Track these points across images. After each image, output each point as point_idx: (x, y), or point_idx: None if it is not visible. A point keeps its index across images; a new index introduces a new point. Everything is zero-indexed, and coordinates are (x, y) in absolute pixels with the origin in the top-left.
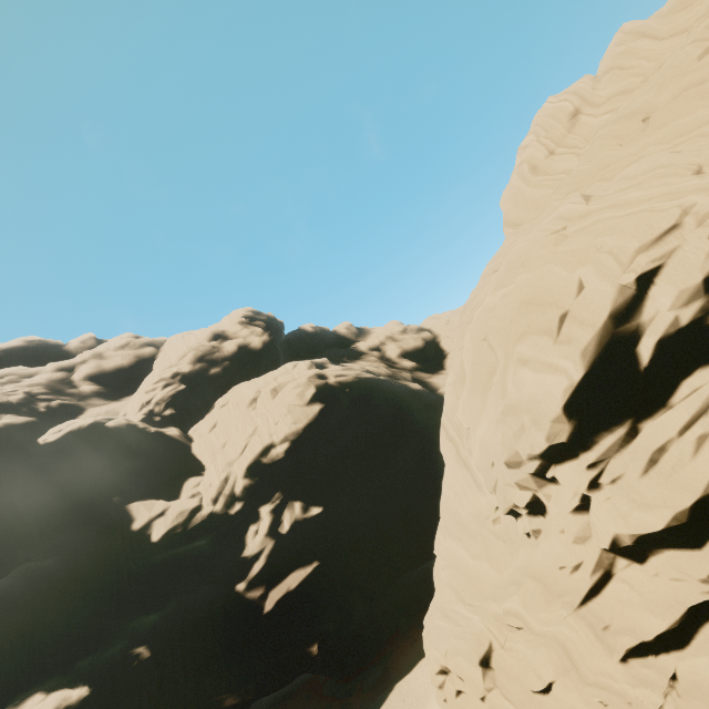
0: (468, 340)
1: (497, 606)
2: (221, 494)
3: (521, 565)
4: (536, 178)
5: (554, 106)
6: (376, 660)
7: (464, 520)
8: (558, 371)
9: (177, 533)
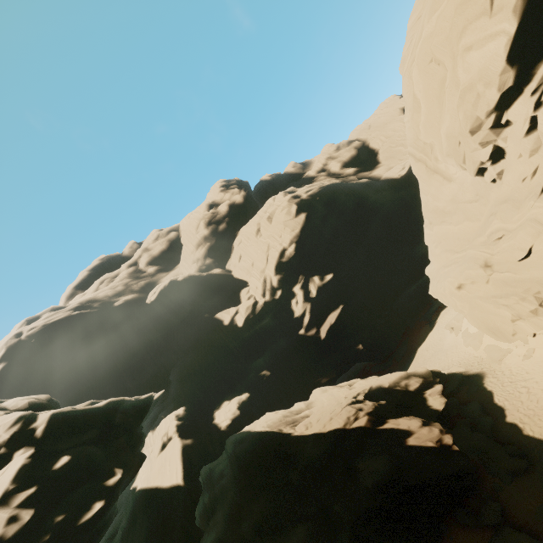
0: (416, 75)
1: (482, 237)
2: (265, 290)
3: (493, 203)
4: None
5: None
6: (399, 346)
7: (443, 208)
8: (498, 35)
9: (251, 318)
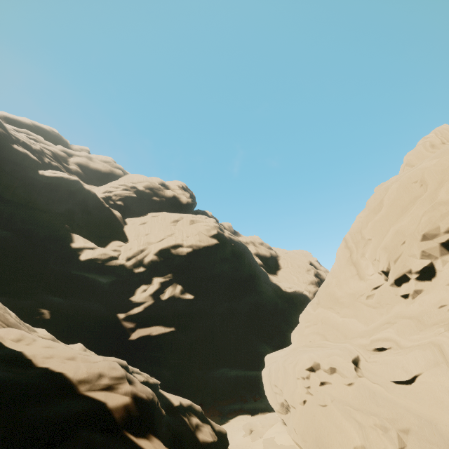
0: (394, 187)
1: (364, 339)
2: (134, 257)
3: (394, 314)
4: (433, 150)
5: (448, 127)
6: None
7: (339, 297)
8: None
9: (97, 263)
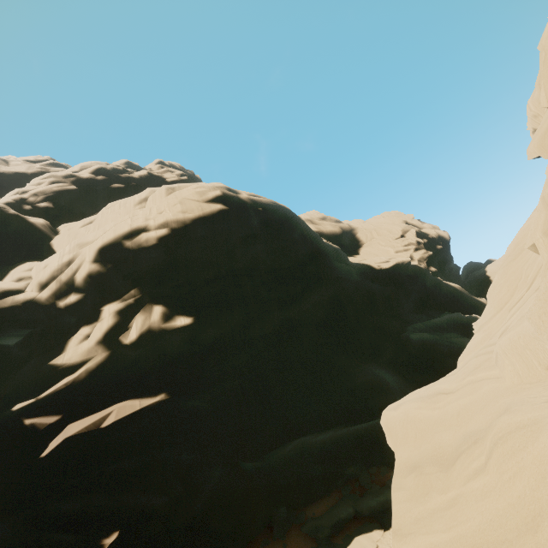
0: None
1: None
2: (54, 279)
3: None
4: None
5: None
6: None
7: None
8: None
9: None
